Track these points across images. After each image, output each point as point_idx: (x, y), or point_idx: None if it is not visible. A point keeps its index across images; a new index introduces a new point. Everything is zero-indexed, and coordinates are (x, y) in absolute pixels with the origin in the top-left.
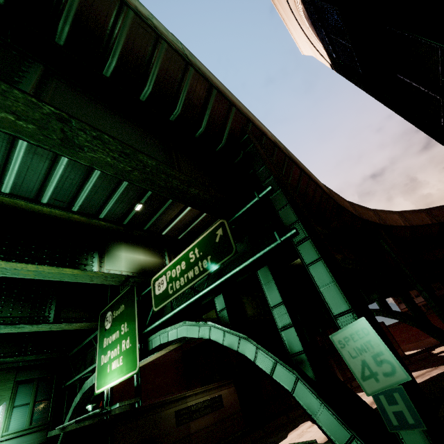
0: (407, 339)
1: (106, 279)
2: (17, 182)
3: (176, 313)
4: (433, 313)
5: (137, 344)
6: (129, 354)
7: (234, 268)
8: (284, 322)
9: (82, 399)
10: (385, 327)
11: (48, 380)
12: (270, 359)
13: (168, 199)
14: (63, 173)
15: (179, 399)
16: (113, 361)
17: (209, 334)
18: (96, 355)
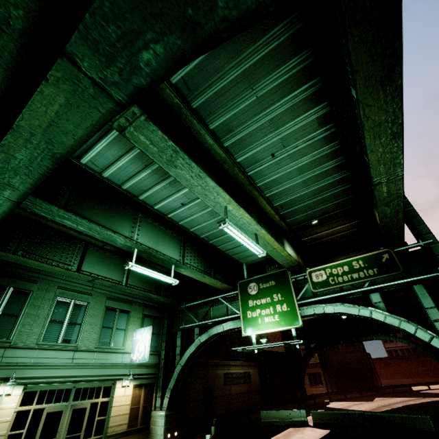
0: (385, 375)
1: (287, 263)
2: (277, 193)
3: (334, 297)
4: (413, 358)
5: (297, 309)
6: (287, 314)
7: (397, 280)
8: (435, 318)
9: (207, 339)
10: (370, 359)
11: (159, 320)
12: (427, 334)
13: (330, 221)
14: (303, 194)
15: (226, 365)
16: (265, 316)
17: (370, 314)
18: (213, 311)
